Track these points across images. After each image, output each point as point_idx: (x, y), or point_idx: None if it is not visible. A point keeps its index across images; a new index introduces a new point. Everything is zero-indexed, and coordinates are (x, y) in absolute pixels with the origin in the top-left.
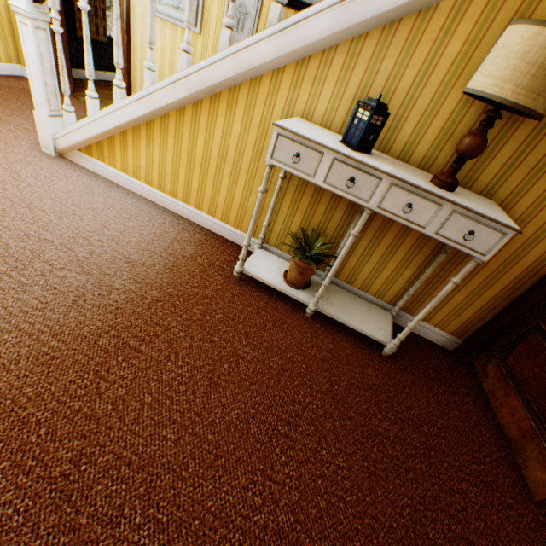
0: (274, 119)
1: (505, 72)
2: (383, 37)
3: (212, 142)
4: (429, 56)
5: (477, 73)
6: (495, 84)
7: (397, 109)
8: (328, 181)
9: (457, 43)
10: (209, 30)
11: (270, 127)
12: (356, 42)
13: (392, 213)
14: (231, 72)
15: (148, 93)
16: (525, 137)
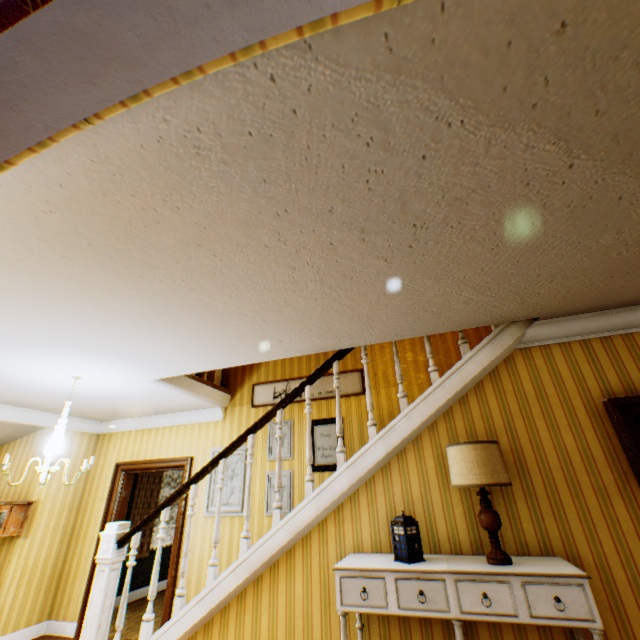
0: (331, 563)
1: (462, 469)
2: (384, 473)
3: (277, 615)
4: (419, 472)
5: (450, 474)
6: (463, 477)
7: (422, 513)
8: (402, 603)
9: (430, 460)
10: (254, 508)
11: (330, 572)
12: (368, 482)
13: (477, 612)
14: (285, 537)
15: (211, 588)
16: (523, 494)
